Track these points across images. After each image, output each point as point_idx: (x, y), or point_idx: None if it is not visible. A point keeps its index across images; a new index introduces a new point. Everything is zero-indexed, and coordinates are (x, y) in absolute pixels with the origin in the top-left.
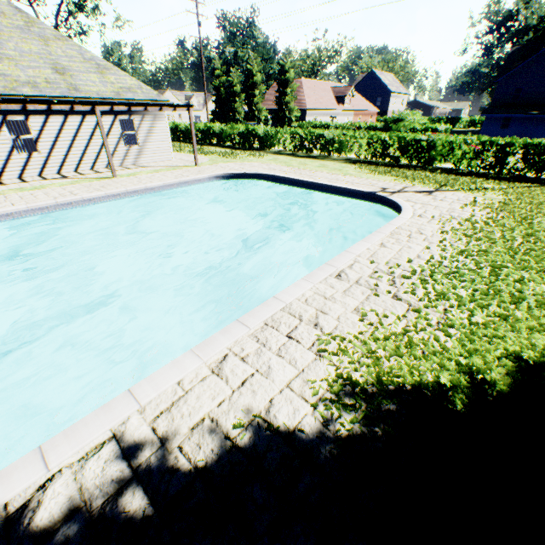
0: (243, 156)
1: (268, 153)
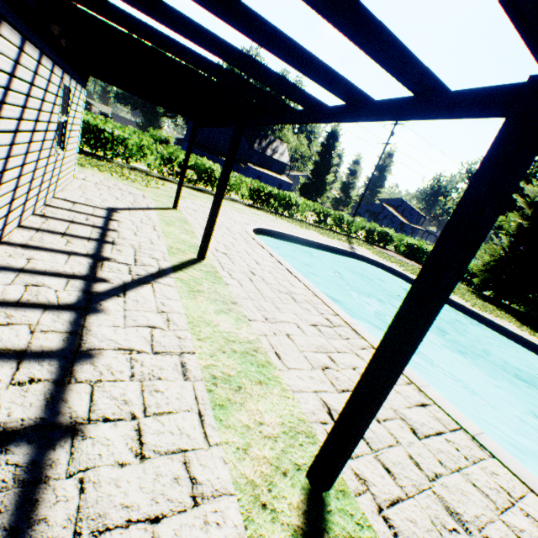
0: (135, 177)
1: (141, 173)
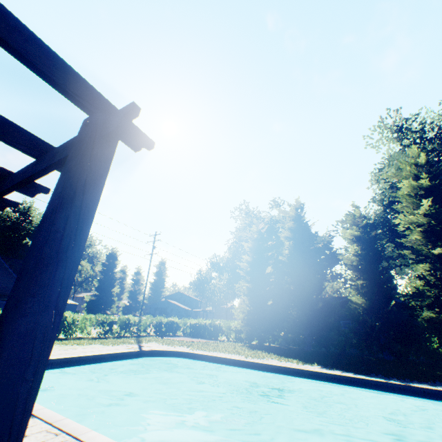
0: None
1: None
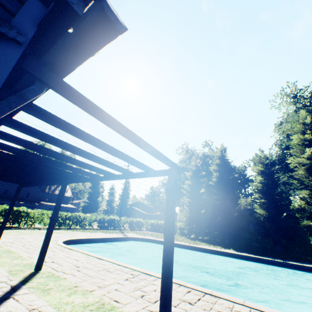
0: None
1: None
